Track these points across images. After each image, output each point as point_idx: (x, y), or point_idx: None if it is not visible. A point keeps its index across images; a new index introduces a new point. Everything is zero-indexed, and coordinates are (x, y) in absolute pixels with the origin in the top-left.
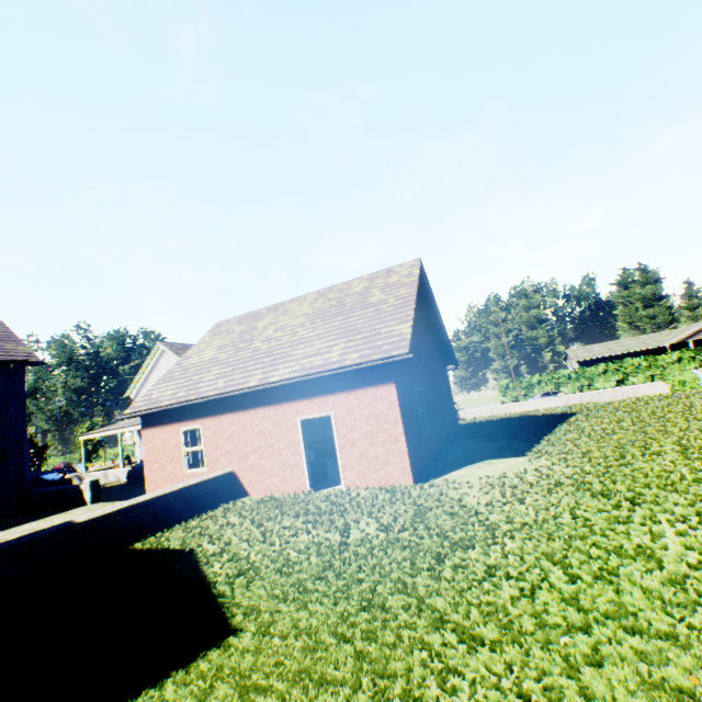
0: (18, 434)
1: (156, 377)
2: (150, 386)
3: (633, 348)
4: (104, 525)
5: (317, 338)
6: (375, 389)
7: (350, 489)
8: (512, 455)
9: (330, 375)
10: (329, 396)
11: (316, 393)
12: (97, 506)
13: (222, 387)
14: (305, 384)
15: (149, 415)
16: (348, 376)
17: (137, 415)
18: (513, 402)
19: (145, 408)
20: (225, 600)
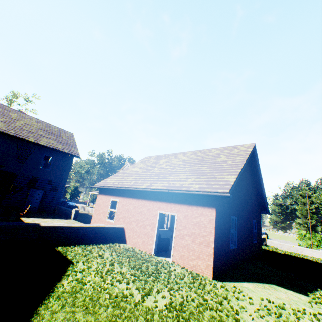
0: (63, 182)
1: None
2: None
3: None
4: (52, 231)
5: (182, 172)
6: (203, 209)
7: (172, 264)
8: (296, 290)
9: (179, 193)
10: (177, 204)
11: (171, 200)
12: (73, 221)
13: (131, 184)
14: (167, 194)
15: (102, 188)
16: (189, 196)
17: (97, 187)
18: (308, 246)
19: (101, 185)
20: (41, 310)
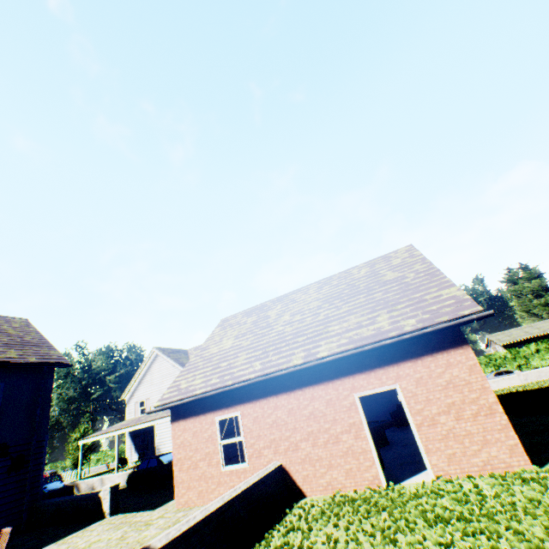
0: (38, 438)
1: (149, 379)
2: (143, 388)
3: (548, 329)
4: None
5: (347, 314)
6: (446, 354)
7: (451, 480)
8: None
9: (392, 343)
10: (389, 367)
11: (372, 365)
12: (117, 518)
13: (260, 369)
14: (357, 356)
15: (179, 405)
16: (408, 343)
17: (169, 406)
18: None
19: (176, 398)
20: None
